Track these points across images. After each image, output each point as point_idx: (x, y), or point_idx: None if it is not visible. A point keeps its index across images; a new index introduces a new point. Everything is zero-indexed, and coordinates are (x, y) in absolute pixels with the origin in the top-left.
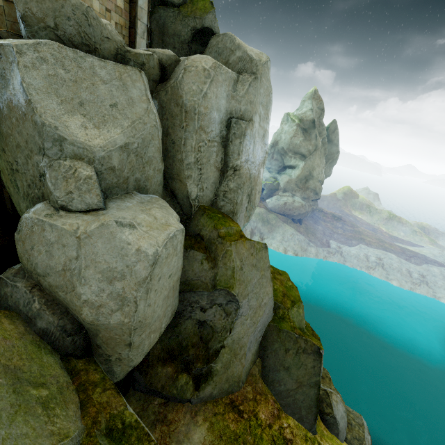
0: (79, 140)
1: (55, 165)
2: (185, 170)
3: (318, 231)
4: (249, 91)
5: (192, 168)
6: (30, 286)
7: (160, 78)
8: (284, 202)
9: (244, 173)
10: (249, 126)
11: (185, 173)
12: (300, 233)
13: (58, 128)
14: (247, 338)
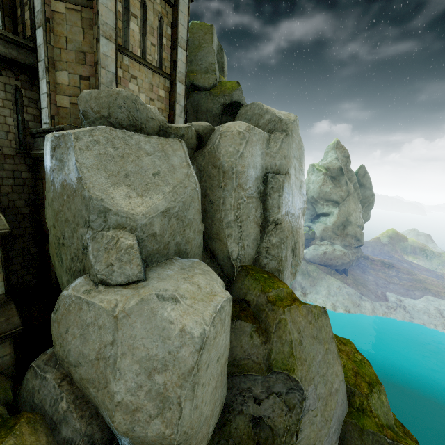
0: (123, 210)
1: (98, 237)
2: (225, 229)
3: (369, 282)
4: (282, 147)
5: (232, 226)
6: (60, 377)
7: (197, 146)
8: (324, 252)
9: (286, 226)
10: (286, 179)
11: (225, 232)
12: (347, 285)
13: (103, 200)
14: (321, 444)
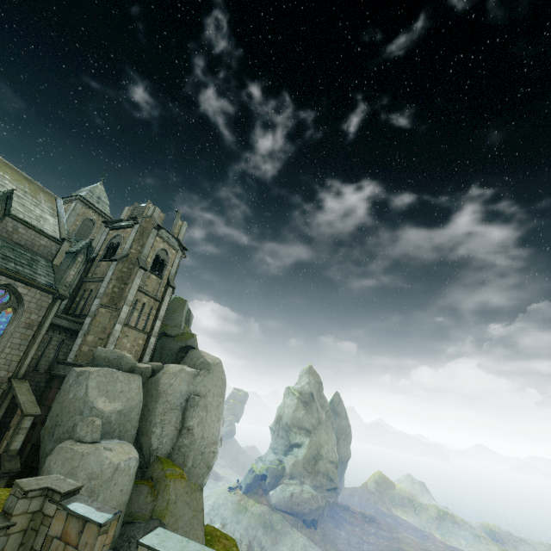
0: (101, 408)
1: (85, 419)
2: (152, 428)
3: (341, 539)
4: (204, 379)
5: (157, 426)
6: None
7: (151, 376)
8: (291, 493)
9: (196, 432)
10: (202, 399)
11: (152, 430)
12: (314, 543)
13: (94, 403)
14: None
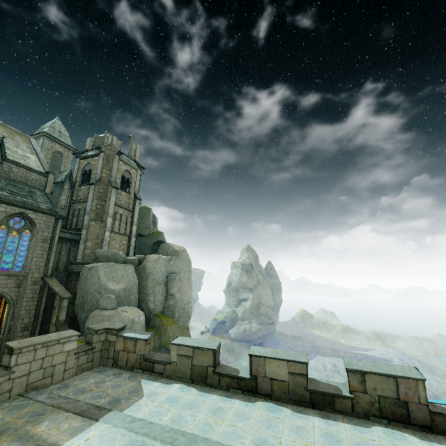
0: (112, 288)
1: (103, 296)
2: (148, 297)
3: None
4: (176, 262)
5: (151, 296)
6: None
7: (138, 264)
8: (243, 329)
9: (177, 296)
10: (177, 275)
11: (147, 298)
12: None
13: (106, 285)
14: None
